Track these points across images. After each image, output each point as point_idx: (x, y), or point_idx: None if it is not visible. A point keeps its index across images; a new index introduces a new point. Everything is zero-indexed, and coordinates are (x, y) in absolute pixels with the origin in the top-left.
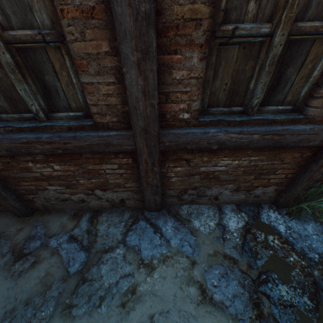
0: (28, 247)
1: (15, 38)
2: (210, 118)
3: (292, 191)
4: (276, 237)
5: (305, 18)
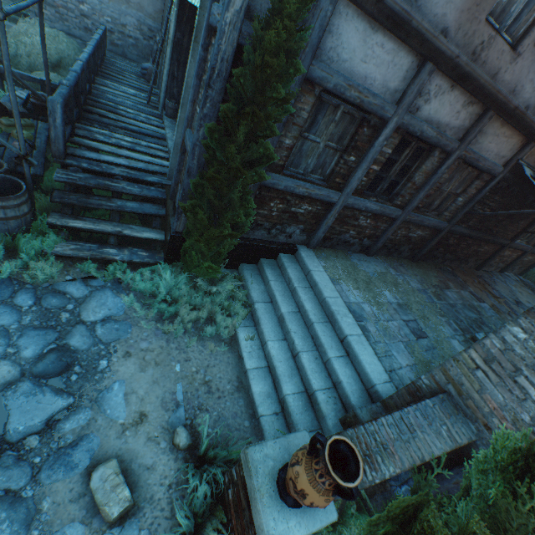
0: (491, 279)
1: None
2: None
3: (529, 269)
4: (526, 283)
5: None
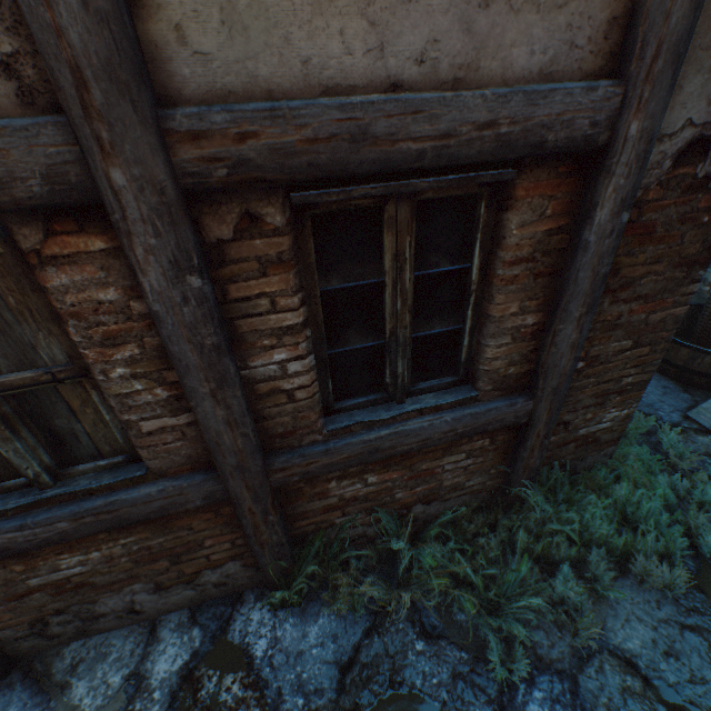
0: None
1: None
2: None
3: (261, 565)
4: (240, 676)
5: (4, 370)
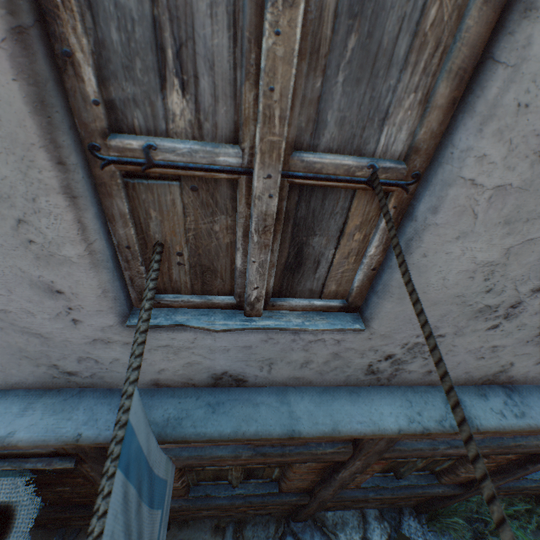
0: None
1: (250, 466)
2: (369, 483)
3: (430, 507)
4: None
5: None
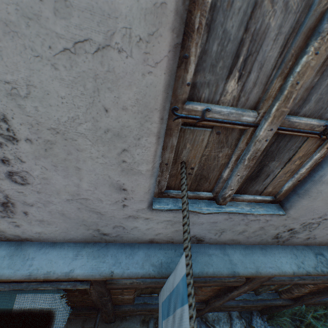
0: None
1: None
2: (240, 297)
3: (270, 311)
4: None
5: None
